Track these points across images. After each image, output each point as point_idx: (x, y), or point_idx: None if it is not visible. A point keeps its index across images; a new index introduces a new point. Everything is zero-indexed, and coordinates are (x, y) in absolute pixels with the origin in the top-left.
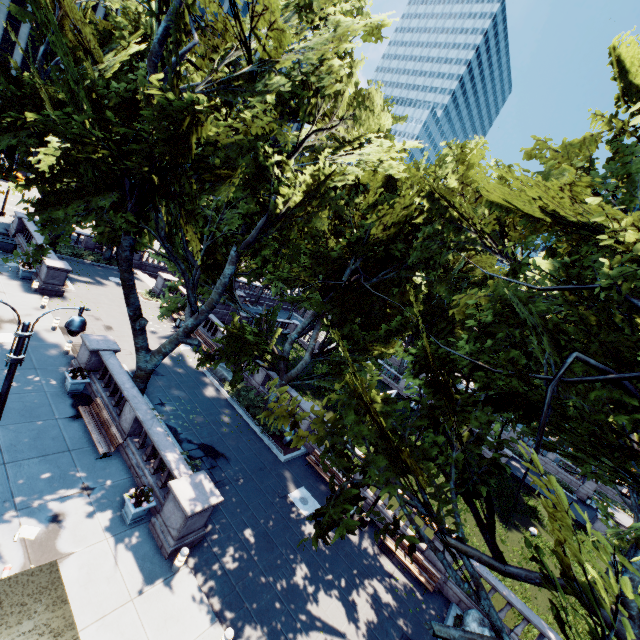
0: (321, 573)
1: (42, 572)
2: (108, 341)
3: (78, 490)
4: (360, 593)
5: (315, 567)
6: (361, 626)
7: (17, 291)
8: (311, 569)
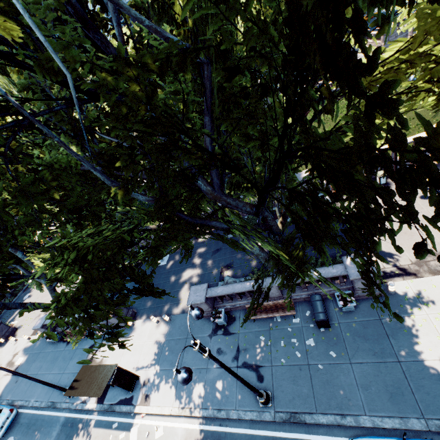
0: (179, 271)
1: (81, 370)
2: (43, 318)
3: None
4: (194, 259)
5: (176, 272)
6: (198, 267)
7: (1, 350)
8: (175, 274)
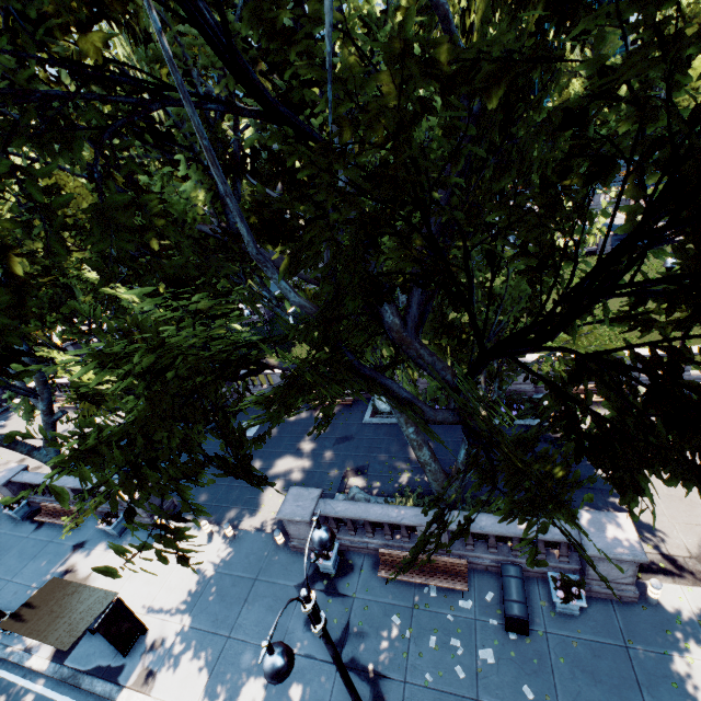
0: (272, 455)
1: (48, 586)
2: (12, 469)
3: (73, 551)
4: (303, 443)
5: (266, 455)
6: (306, 457)
7: None
8: (264, 458)
